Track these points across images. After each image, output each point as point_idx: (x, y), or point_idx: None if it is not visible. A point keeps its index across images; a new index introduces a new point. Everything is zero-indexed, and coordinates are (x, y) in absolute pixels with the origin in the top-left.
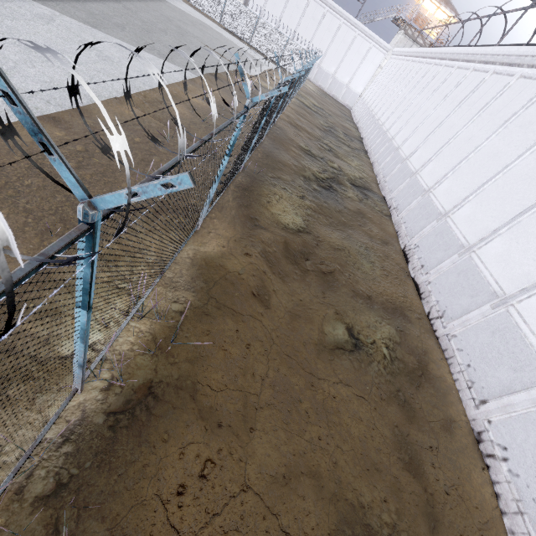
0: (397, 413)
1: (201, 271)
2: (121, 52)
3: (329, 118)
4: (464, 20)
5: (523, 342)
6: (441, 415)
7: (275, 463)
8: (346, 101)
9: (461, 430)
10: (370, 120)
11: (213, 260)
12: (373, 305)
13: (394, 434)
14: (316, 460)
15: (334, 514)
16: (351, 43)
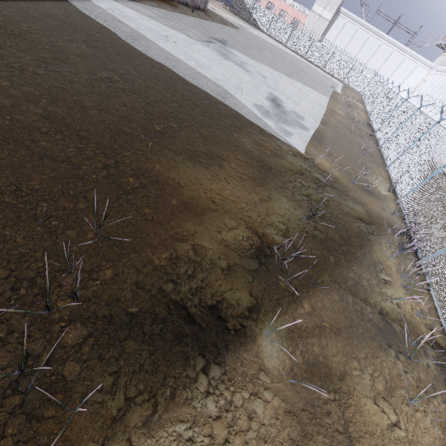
0: None
1: None
2: (304, 89)
3: None
4: None
5: None
6: None
7: None
8: None
9: None
10: None
11: None
12: None
13: None
14: None
15: None
16: (400, 64)
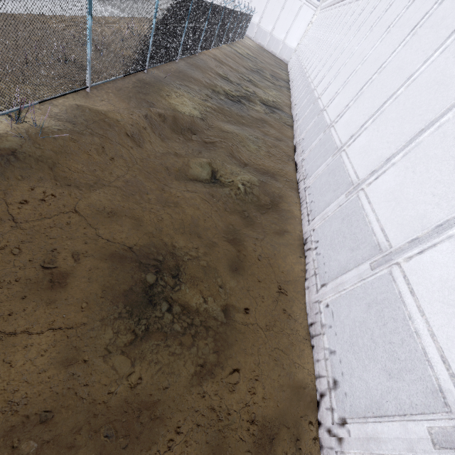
0: (237, 220)
1: (83, 113)
2: None
3: (260, 64)
4: None
5: (343, 171)
6: (278, 228)
7: (104, 206)
8: (283, 56)
9: (291, 237)
10: (297, 65)
11: (97, 110)
12: (246, 167)
13: (227, 227)
14: (143, 215)
15: (146, 240)
16: (284, 3)
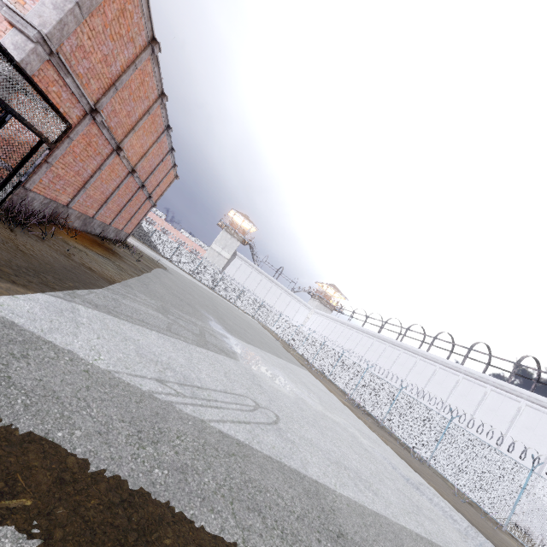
0: None
1: None
2: (308, 377)
3: None
4: (383, 321)
5: None
6: None
7: None
8: None
9: None
10: None
11: None
12: None
13: None
14: None
15: None
16: (289, 303)
